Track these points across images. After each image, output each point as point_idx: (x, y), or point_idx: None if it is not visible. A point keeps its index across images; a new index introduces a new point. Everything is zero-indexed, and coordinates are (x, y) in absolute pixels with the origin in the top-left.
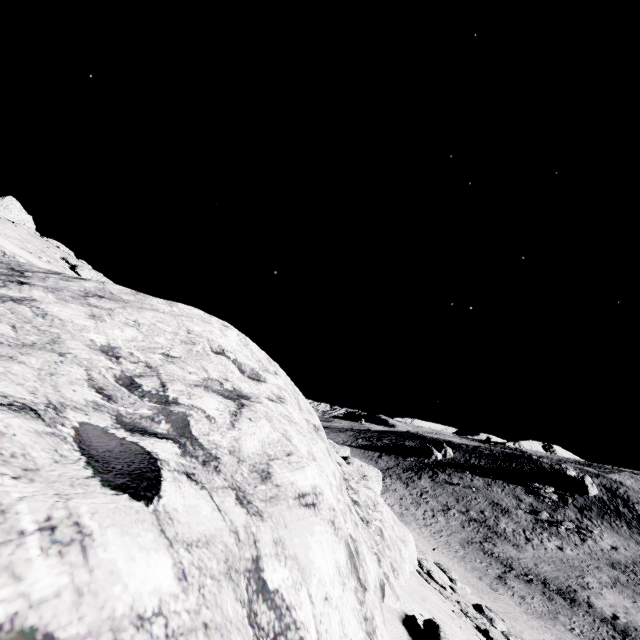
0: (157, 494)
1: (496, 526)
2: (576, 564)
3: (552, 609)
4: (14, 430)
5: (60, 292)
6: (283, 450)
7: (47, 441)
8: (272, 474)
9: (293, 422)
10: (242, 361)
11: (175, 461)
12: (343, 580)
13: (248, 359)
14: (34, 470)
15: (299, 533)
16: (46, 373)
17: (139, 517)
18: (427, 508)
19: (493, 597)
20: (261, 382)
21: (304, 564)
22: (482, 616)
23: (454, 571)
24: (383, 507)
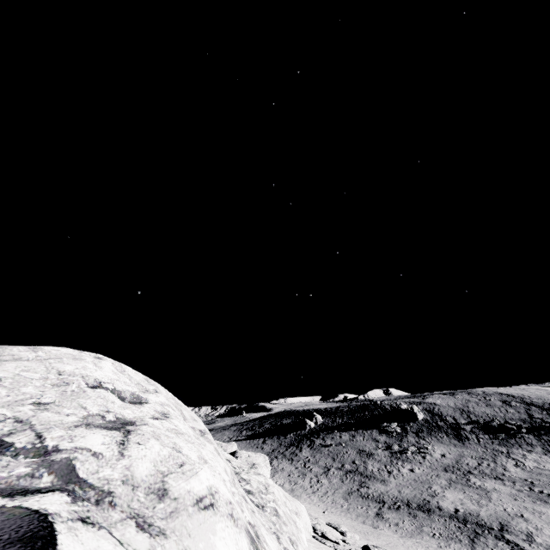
0: (54, 549)
1: (366, 470)
2: (424, 479)
3: (418, 524)
4: None
5: None
6: (175, 463)
7: None
8: (168, 489)
9: (180, 433)
10: (121, 388)
11: (67, 510)
12: None
13: (127, 385)
14: None
15: (203, 537)
16: None
17: None
18: (312, 475)
19: (376, 534)
20: (143, 404)
21: None
22: None
23: (343, 525)
24: (274, 487)
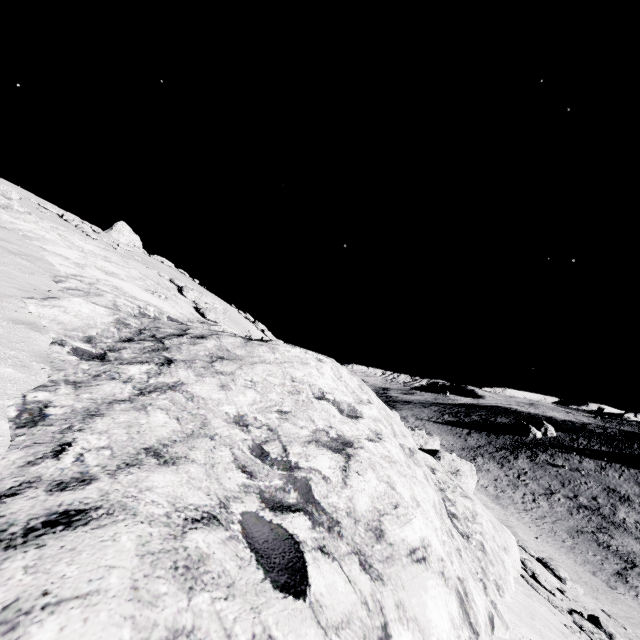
0: (307, 584)
1: (613, 515)
2: None
3: None
4: (212, 547)
5: (195, 364)
6: (390, 502)
7: (230, 547)
8: (384, 532)
9: (393, 462)
10: (339, 399)
11: (310, 538)
12: (457, 632)
13: (344, 394)
14: (232, 584)
15: (415, 592)
16: (209, 466)
17: (303, 616)
18: (526, 491)
19: (611, 597)
20: (358, 419)
21: (423, 624)
22: (599, 631)
23: (562, 564)
24: (482, 517)
